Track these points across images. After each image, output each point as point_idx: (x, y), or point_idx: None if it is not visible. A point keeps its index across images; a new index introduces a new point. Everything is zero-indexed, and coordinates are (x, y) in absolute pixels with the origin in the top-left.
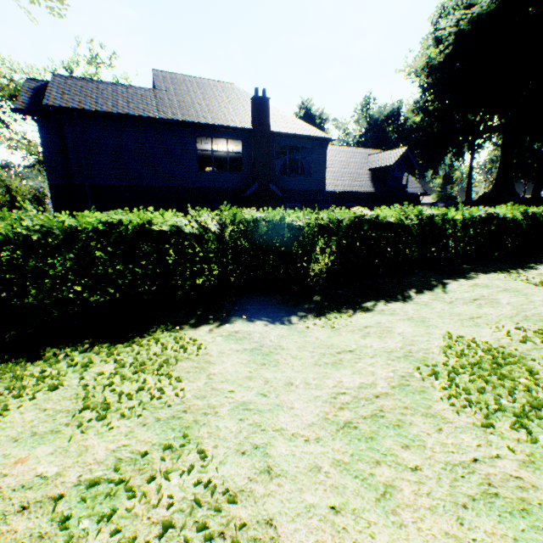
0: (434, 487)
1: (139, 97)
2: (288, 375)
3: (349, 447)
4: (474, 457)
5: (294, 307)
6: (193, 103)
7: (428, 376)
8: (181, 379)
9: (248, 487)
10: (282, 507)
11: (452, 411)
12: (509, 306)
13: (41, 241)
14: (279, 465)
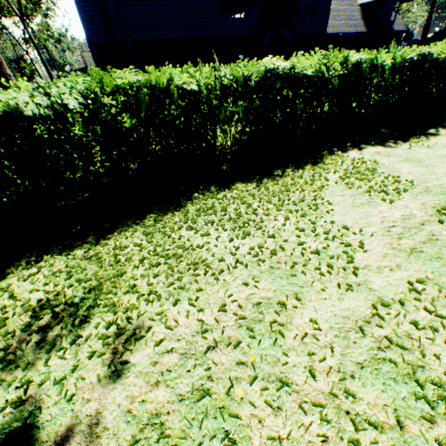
0: None
1: None
2: None
3: None
4: None
5: (379, 138)
6: None
7: None
8: (398, 176)
9: None
10: None
11: None
12: None
13: (239, 90)
14: None
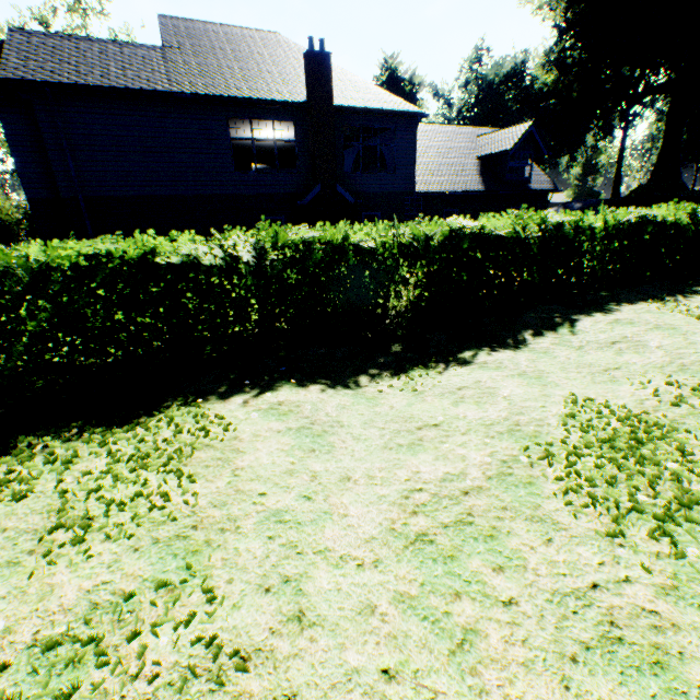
0: (534, 630)
1: (140, 61)
2: (344, 465)
3: (419, 572)
4: (594, 582)
5: (365, 362)
6: (221, 67)
7: (539, 460)
8: (194, 479)
9: (267, 644)
10: (311, 676)
11: (568, 513)
12: (660, 351)
13: None
14: (315, 608)
